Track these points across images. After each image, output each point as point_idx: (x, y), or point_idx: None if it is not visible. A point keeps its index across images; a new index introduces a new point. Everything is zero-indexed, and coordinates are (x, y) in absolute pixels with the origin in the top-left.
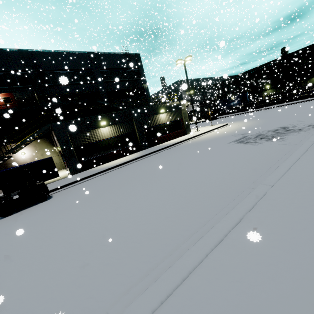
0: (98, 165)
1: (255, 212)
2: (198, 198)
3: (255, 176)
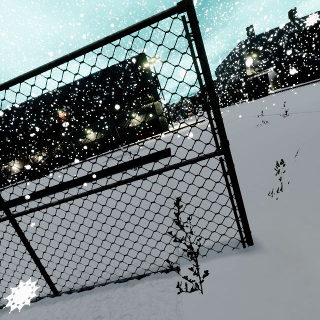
0: (89, 157)
1: None
2: None
3: None
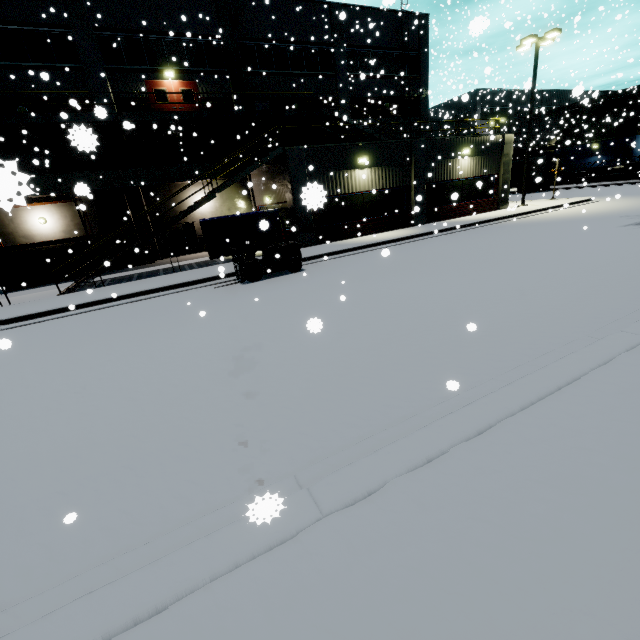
0: (340, 239)
1: None
2: (623, 278)
3: None
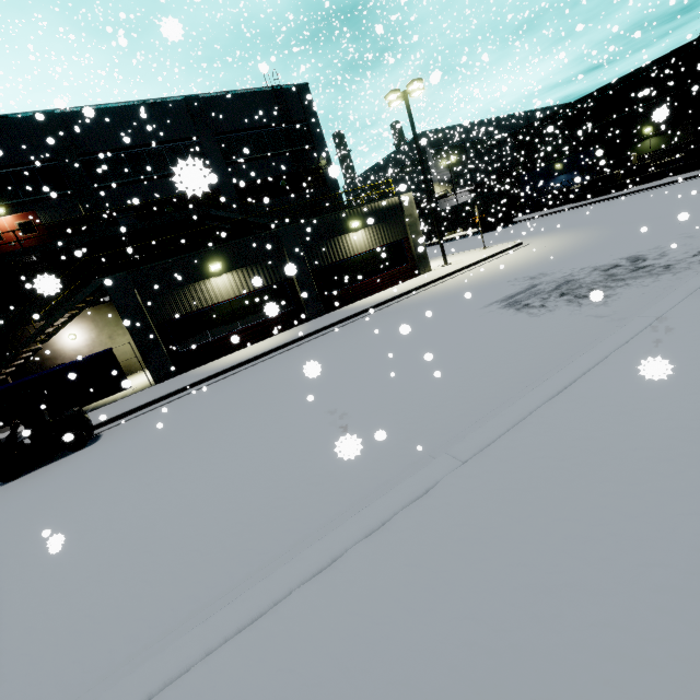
0: (212, 360)
1: (374, 542)
2: (323, 474)
3: (469, 420)
